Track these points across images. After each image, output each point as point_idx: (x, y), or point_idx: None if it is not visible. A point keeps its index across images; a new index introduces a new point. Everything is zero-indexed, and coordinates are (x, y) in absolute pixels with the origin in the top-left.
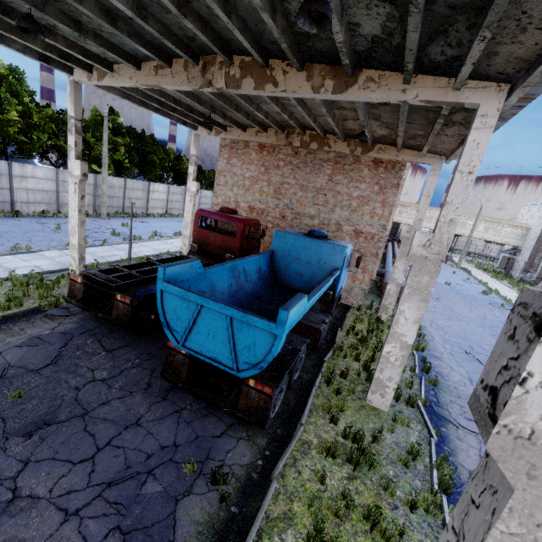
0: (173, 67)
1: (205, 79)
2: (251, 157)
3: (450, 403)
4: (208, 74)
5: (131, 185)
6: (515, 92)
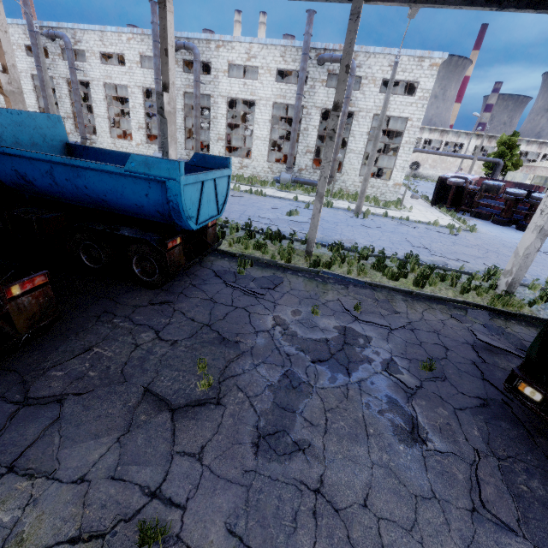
0: None
1: None
2: None
3: None
4: None
5: None
6: None
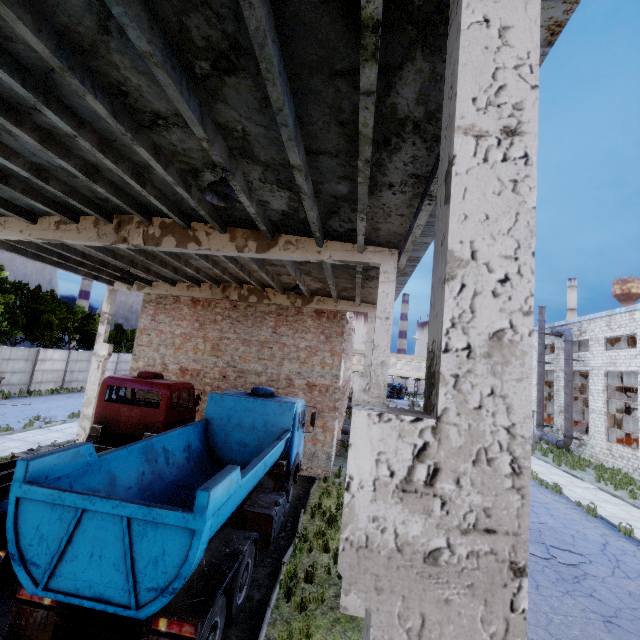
0: (80, 223)
1: (119, 236)
2: (183, 312)
3: None
4: (123, 232)
5: (7, 354)
6: (402, 256)
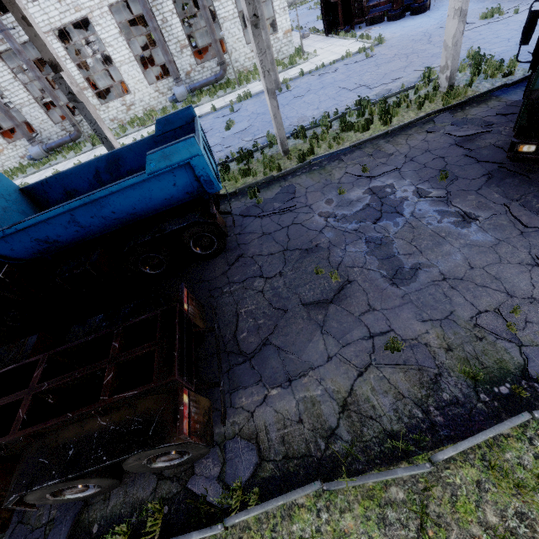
0: None
1: None
2: None
3: None
4: None
5: None
6: None
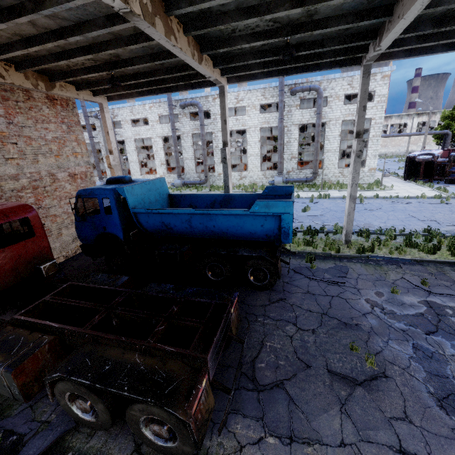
0: None
1: None
2: None
3: None
4: None
5: None
6: (232, 83)
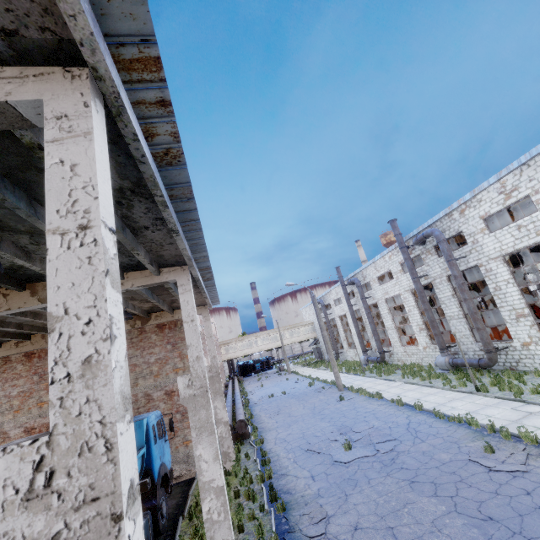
0: None
1: None
2: (17, 370)
3: (300, 518)
4: None
5: None
6: (190, 269)
